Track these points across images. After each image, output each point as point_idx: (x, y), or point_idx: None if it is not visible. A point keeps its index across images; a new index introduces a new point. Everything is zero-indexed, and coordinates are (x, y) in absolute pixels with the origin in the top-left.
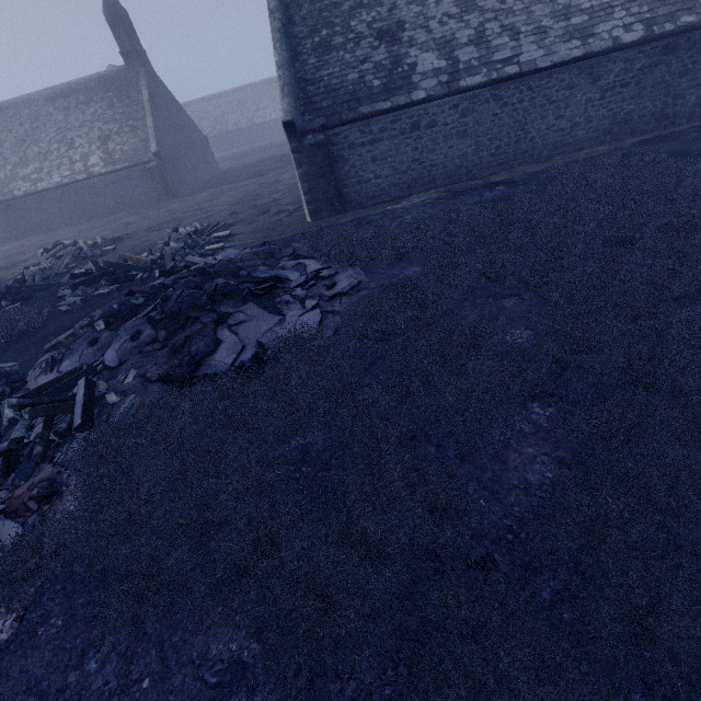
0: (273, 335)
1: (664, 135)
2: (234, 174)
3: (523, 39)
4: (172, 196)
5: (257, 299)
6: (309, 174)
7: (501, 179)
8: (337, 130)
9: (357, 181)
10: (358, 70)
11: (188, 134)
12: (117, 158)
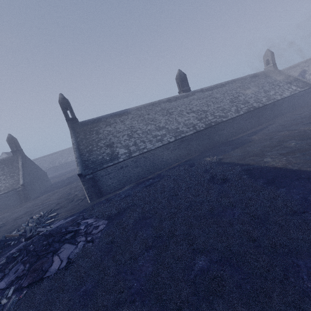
0: (74, 252)
1: (190, 158)
2: (58, 184)
3: (146, 143)
4: (28, 200)
5: (68, 240)
6: (88, 187)
7: (151, 177)
8: (97, 172)
9: (106, 185)
10: (102, 155)
11: (38, 173)
12: (2, 189)
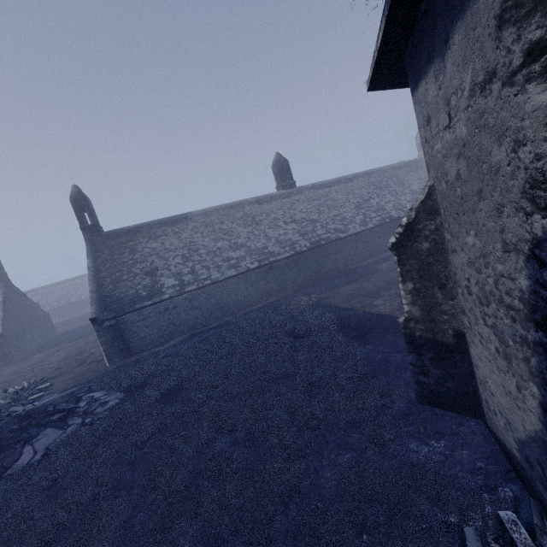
0: (58, 440)
1: (283, 296)
2: (68, 336)
3: (211, 270)
4: (8, 362)
5: (54, 423)
6: (107, 340)
7: (215, 325)
8: (124, 317)
9: (138, 338)
10: (135, 289)
11: (33, 315)
12: None
